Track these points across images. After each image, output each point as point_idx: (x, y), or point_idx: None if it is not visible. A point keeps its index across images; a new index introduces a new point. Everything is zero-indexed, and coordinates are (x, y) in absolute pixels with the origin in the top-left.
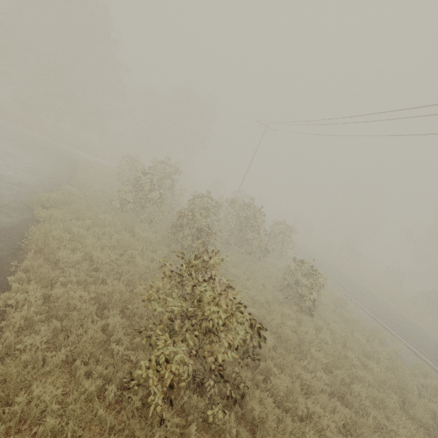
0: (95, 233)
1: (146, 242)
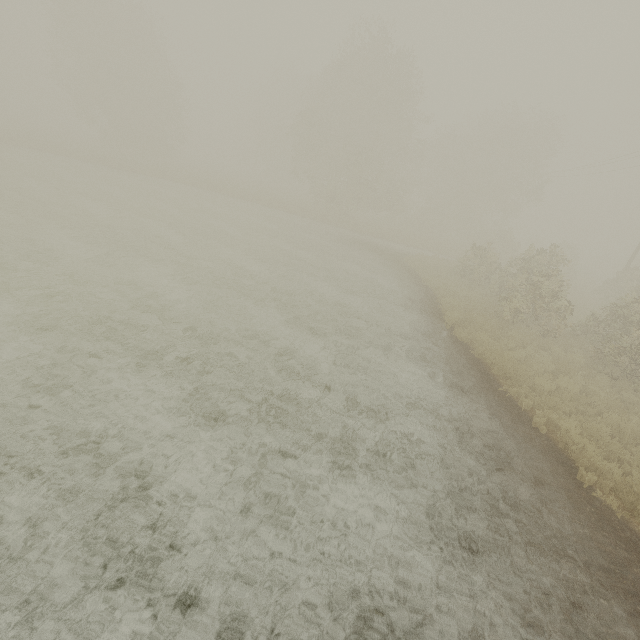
0: (522, 356)
1: (574, 365)
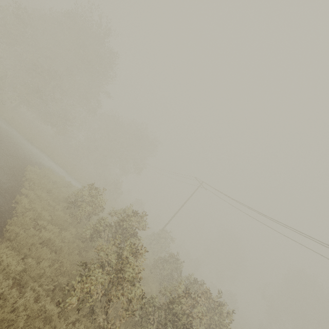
0: None
1: None
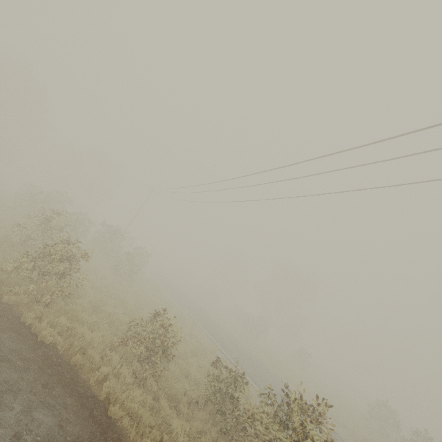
0: None
1: None
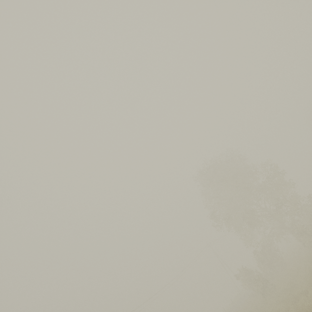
0: None
1: None
